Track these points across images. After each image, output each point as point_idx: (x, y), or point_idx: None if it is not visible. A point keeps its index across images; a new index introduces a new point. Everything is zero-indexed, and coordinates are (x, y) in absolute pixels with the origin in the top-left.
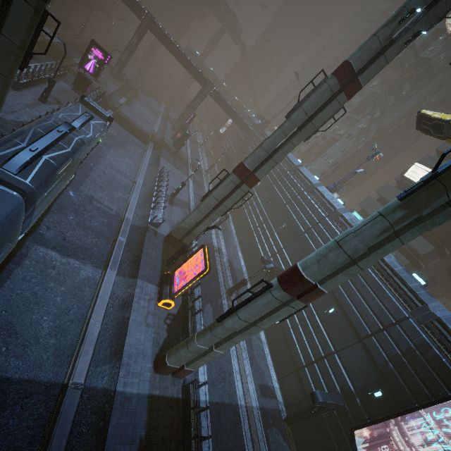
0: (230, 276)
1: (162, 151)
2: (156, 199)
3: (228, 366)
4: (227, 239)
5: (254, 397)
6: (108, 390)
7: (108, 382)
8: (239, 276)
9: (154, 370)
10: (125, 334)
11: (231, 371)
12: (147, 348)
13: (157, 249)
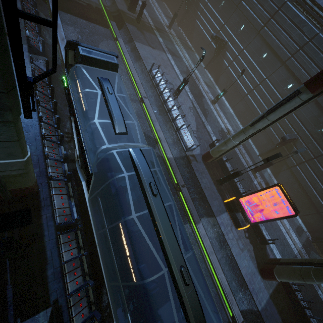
0: (245, 153)
1: (128, 29)
2: (175, 118)
3: (281, 233)
4: (224, 111)
5: (298, 241)
6: (252, 310)
7: (249, 305)
8: (248, 146)
9: (262, 278)
10: (237, 269)
11: (283, 235)
12: (252, 267)
13: (205, 175)
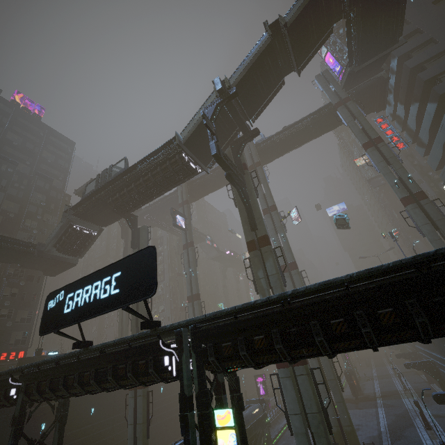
0: None
1: None
2: None
3: None
4: None
5: None
6: None
7: None
8: None
9: None
10: None
11: None
12: None
13: None
